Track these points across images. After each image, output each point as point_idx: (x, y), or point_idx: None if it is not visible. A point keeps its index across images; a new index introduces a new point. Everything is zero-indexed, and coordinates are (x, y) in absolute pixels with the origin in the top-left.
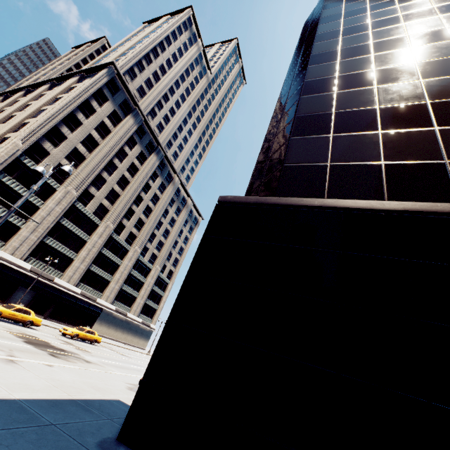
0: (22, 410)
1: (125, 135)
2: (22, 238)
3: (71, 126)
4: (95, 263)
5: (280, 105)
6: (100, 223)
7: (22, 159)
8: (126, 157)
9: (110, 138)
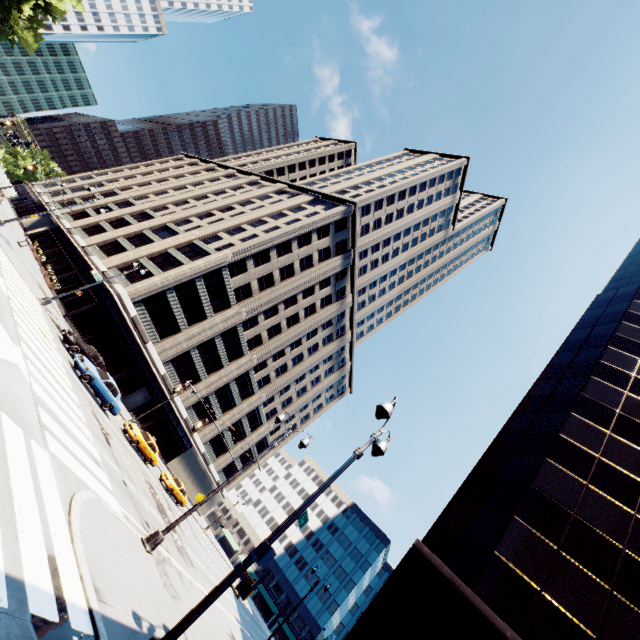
0: None
1: (324, 274)
2: (177, 341)
3: (281, 251)
4: (217, 392)
5: (520, 424)
6: (247, 354)
7: (223, 269)
8: (312, 296)
9: (308, 272)
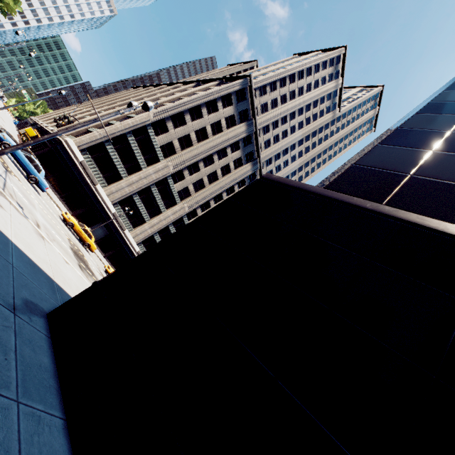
0: (4, 244)
1: (233, 138)
2: (120, 186)
3: (194, 116)
4: (160, 234)
5: (389, 128)
6: (179, 203)
7: (148, 128)
8: (225, 157)
9: (219, 136)
